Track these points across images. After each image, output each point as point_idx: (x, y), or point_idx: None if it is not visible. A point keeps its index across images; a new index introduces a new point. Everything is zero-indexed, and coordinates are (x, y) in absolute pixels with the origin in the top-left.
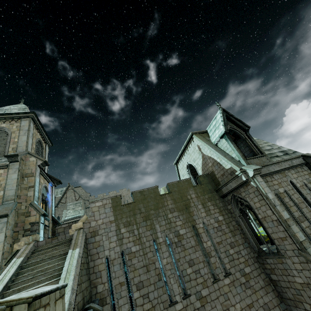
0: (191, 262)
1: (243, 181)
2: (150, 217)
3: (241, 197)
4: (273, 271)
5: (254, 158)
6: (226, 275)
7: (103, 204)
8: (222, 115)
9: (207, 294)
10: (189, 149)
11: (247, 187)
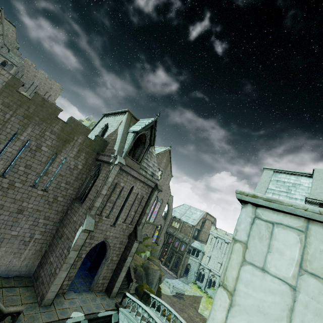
0: (29, 166)
1: (110, 162)
2: (31, 119)
3: (102, 168)
4: (72, 209)
5: (132, 160)
6: (44, 190)
7: (1, 73)
8: (150, 122)
9: (19, 186)
10: (118, 117)
11: (108, 166)
